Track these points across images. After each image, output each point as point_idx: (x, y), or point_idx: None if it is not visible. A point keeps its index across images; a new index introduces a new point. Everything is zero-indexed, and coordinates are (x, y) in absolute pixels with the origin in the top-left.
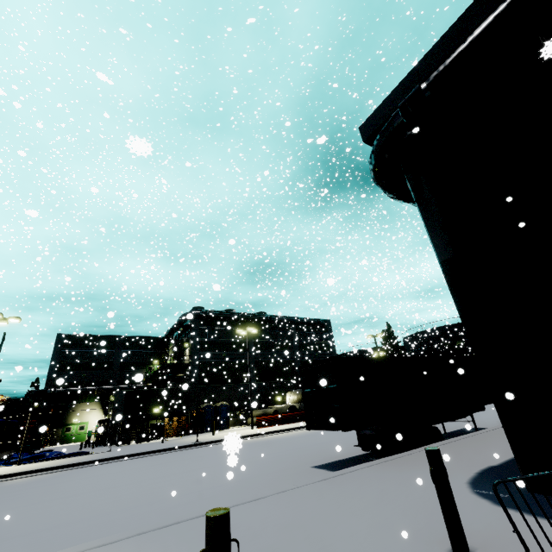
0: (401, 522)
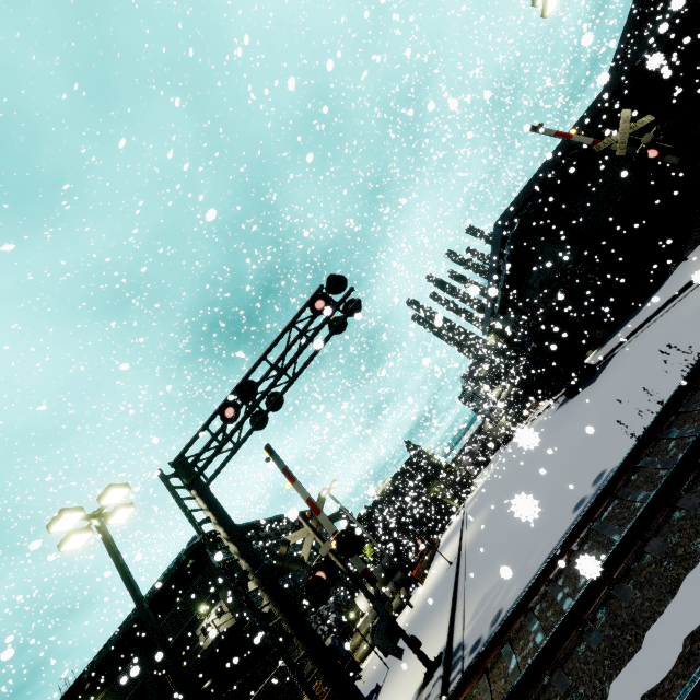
0: (671, 280)
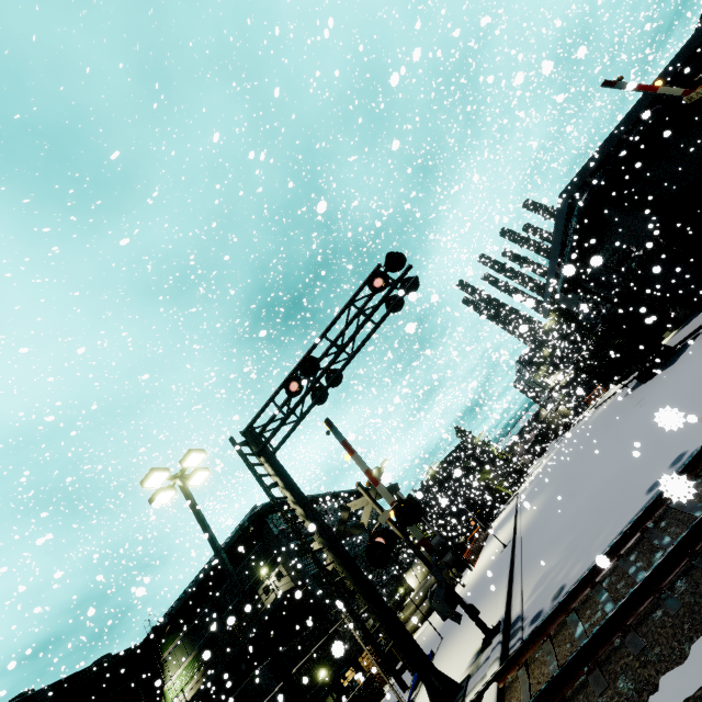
0: None
